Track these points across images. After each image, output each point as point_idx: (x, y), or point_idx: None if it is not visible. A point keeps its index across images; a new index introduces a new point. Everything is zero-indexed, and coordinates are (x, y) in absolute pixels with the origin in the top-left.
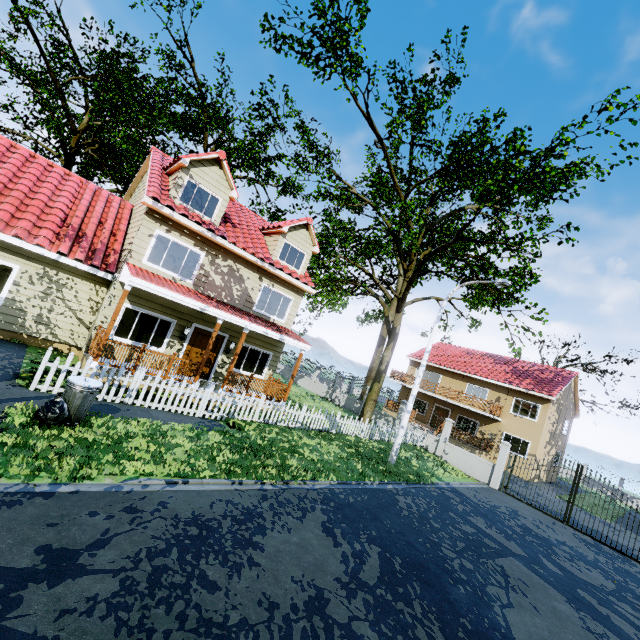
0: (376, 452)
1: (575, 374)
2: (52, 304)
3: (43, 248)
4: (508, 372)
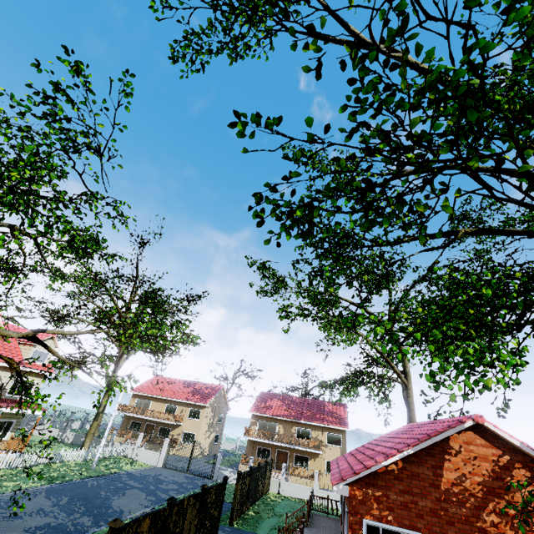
0: (85, 466)
1: (222, 387)
2: None
3: None
4: (190, 392)
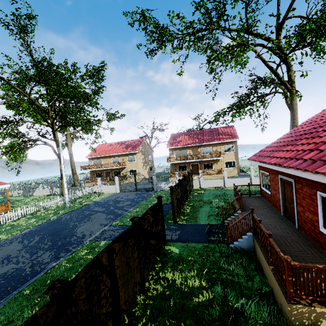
0: (63, 207)
1: (144, 139)
2: None
3: None
4: (124, 147)
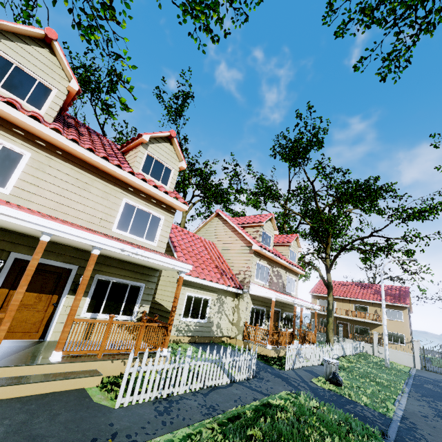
0: (373, 362)
1: (408, 288)
2: (220, 314)
3: (223, 285)
4: (374, 293)
